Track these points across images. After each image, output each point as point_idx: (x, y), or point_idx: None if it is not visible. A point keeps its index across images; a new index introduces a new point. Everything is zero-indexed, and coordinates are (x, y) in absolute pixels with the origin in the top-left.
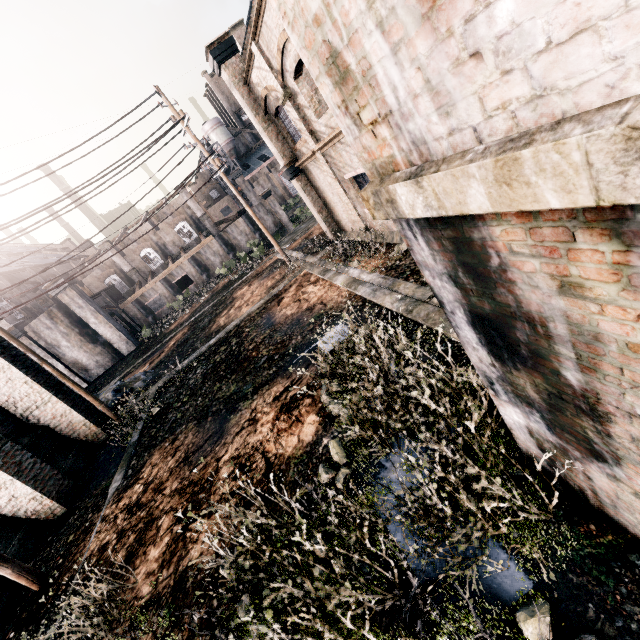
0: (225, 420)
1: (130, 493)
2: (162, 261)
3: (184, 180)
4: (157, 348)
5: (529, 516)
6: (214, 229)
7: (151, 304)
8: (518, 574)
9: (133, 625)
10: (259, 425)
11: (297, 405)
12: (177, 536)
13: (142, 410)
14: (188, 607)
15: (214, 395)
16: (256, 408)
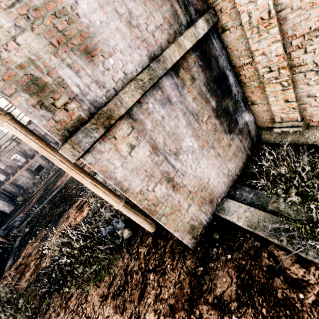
0: (57, 221)
1: (16, 263)
2: (25, 160)
3: (28, 122)
4: (27, 204)
5: (111, 206)
6: (53, 139)
7: (21, 183)
8: (123, 224)
9: (21, 296)
10: (70, 218)
11: (83, 206)
12: (37, 264)
13: (20, 233)
14: (41, 279)
15: (54, 214)
16: (69, 212)
